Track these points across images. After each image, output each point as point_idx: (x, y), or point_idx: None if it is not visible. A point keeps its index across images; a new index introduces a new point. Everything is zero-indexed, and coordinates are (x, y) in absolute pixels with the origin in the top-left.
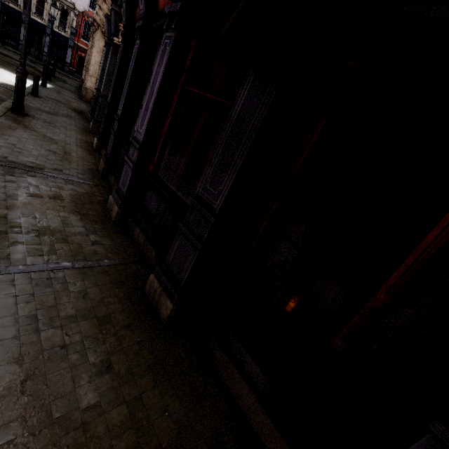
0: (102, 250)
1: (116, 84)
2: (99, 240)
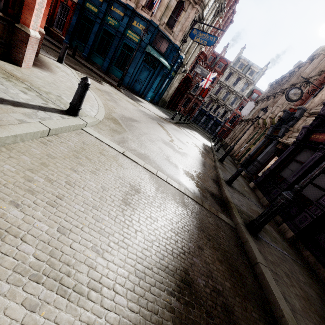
0: (293, 254)
1: (280, 162)
2: (288, 247)
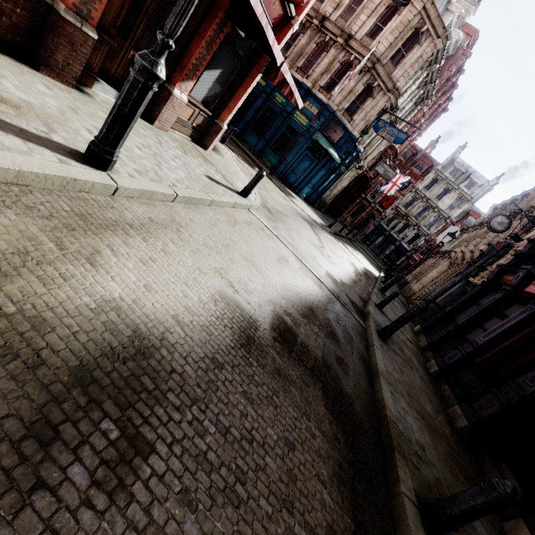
0: (426, 379)
1: (459, 304)
2: (424, 375)
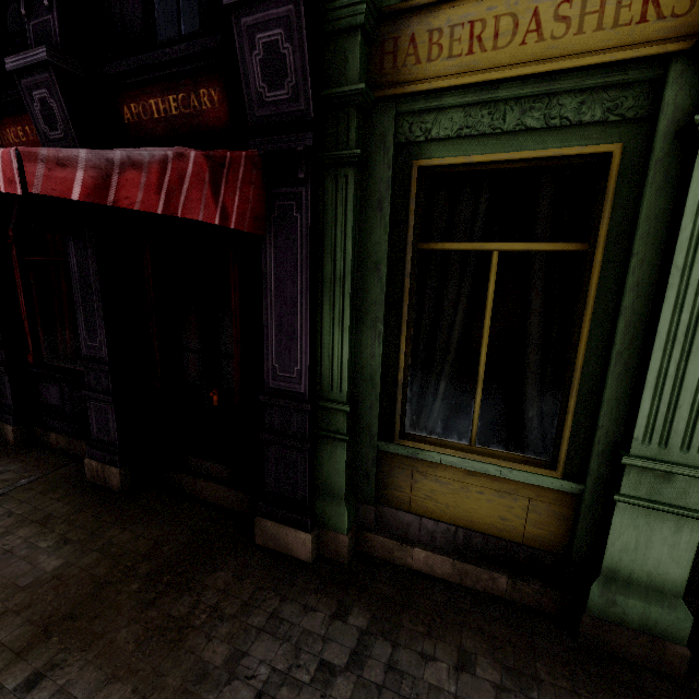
0: (13, 475)
1: None
2: (4, 469)
